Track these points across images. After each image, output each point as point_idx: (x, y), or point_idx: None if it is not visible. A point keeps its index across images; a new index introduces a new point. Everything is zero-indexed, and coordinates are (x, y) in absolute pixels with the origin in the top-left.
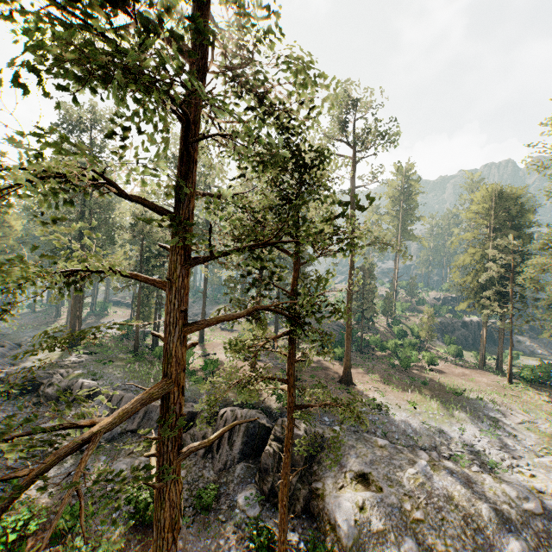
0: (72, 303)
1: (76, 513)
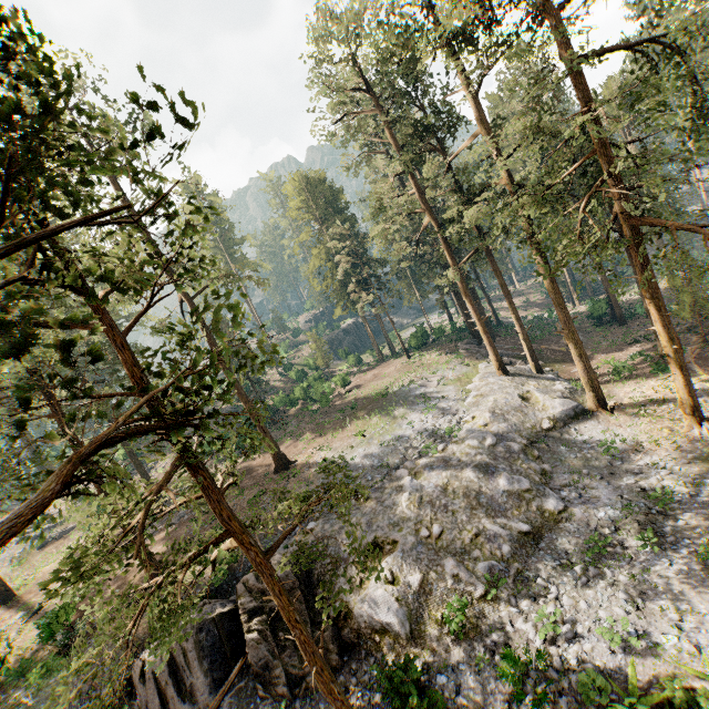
0: None
1: None
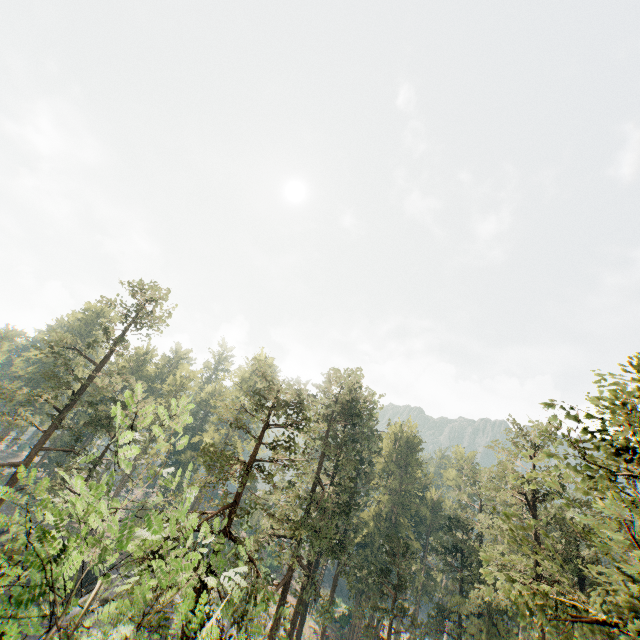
0: (1, 432)
1: None
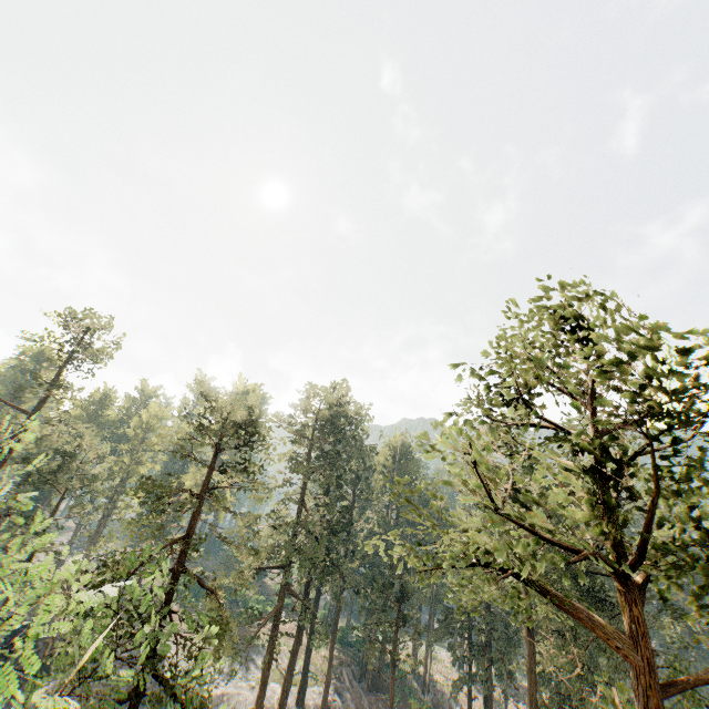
0: None
1: None
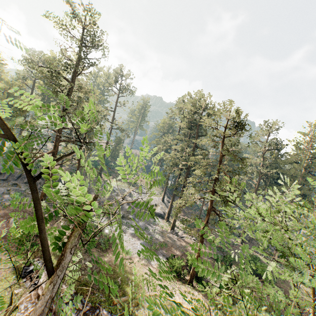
0: None
1: None
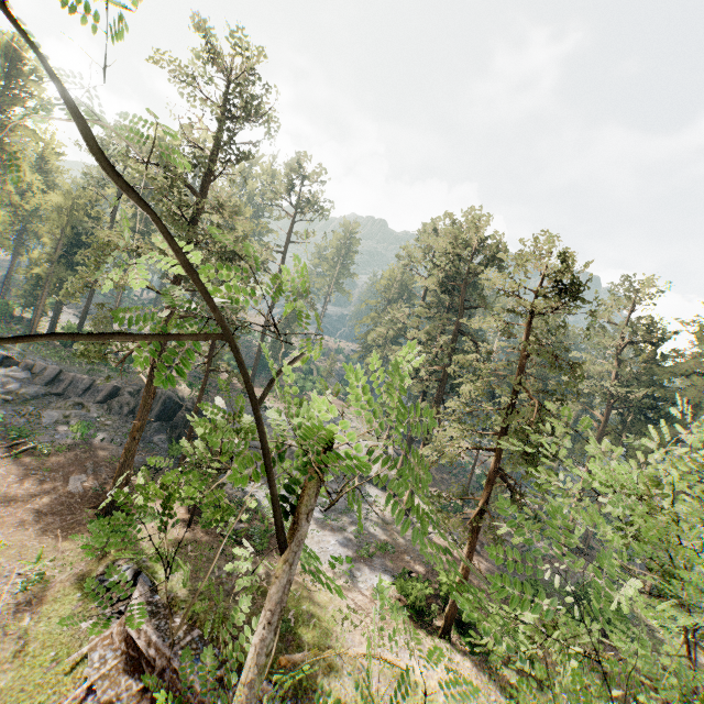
0: None
1: (25, 432)
